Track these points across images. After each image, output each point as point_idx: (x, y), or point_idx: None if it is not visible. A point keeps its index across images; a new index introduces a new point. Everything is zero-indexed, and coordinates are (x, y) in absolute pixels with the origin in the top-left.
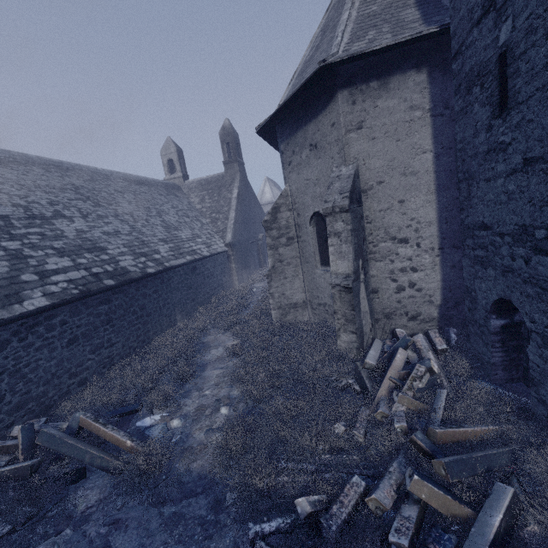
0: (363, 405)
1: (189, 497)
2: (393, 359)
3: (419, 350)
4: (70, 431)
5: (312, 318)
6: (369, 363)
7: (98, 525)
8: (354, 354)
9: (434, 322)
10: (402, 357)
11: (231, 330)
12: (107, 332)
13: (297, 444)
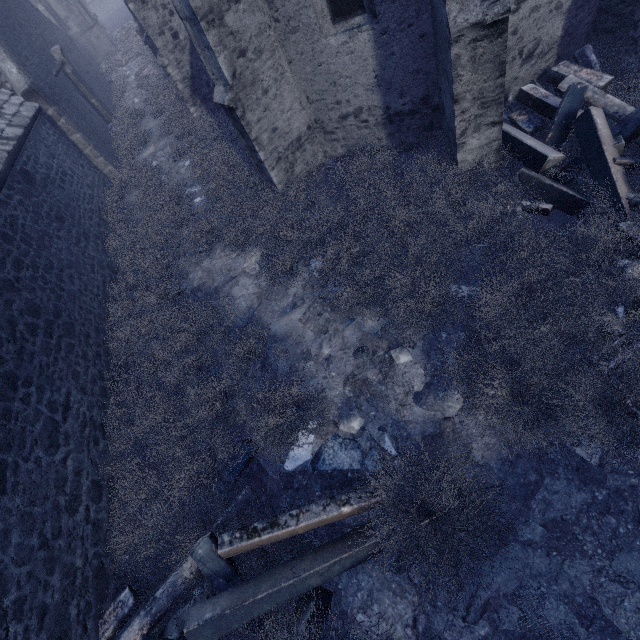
0: (619, 221)
1: (533, 495)
2: (595, 130)
3: (587, 101)
4: (221, 578)
5: (330, 150)
6: (555, 159)
7: (464, 630)
8: (489, 164)
9: (554, 50)
10: (602, 121)
11: (219, 244)
12: (33, 400)
13: (611, 330)
